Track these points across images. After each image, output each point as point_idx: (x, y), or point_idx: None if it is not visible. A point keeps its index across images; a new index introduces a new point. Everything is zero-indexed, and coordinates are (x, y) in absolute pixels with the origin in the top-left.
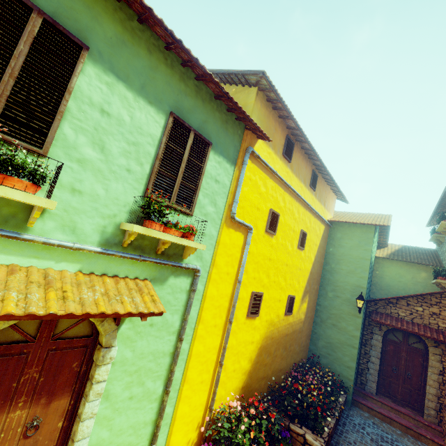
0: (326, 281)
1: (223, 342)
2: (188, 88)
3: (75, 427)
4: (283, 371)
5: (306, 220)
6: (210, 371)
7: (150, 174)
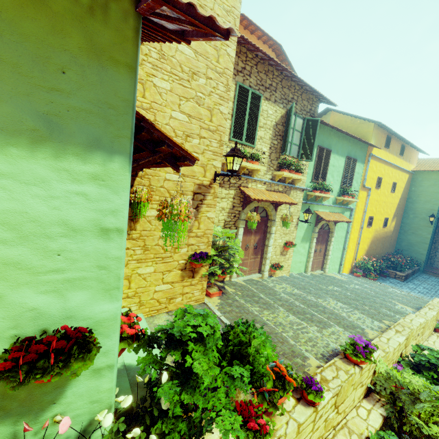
0: (408, 209)
1: (358, 236)
2: (351, 143)
3: (327, 252)
4: (380, 255)
5: (396, 175)
6: (354, 246)
7: (341, 179)
